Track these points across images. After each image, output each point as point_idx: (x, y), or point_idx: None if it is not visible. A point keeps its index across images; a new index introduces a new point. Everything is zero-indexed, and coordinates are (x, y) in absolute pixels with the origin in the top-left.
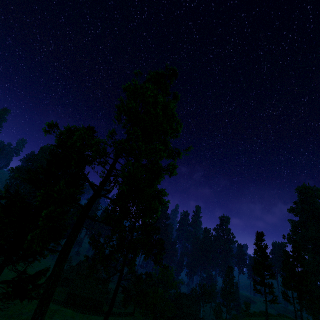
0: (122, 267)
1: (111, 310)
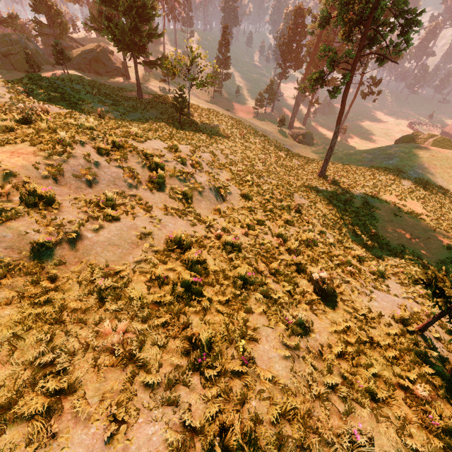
0: (362, 73)
1: (354, 98)
